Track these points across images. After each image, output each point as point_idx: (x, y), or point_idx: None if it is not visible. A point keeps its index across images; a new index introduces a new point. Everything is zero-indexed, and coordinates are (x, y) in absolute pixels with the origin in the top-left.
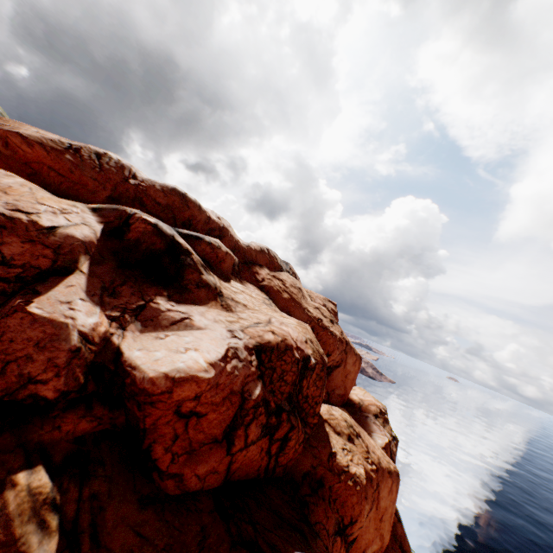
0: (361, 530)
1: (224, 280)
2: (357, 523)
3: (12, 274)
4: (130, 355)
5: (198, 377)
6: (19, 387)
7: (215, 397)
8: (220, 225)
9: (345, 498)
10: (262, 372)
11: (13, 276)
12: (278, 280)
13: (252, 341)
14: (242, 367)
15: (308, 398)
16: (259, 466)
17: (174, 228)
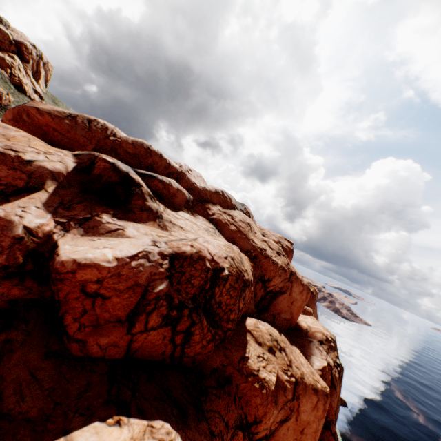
0: (278, 436)
1: (172, 209)
2: (262, 423)
3: None
4: (61, 247)
5: (100, 265)
6: None
7: (118, 284)
8: (178, 170)
9: (249, 398)
10: (171, 274)
11: None
12: (228, 215)
13: (169, 250)
14: (149, 266)
15: (221, 305)
16: (163, 351)
17: (133, 169)
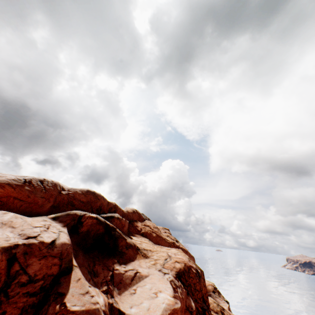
0: None
1: (130, 238)
2: None
3: (37, 287)
4: (130, 314)
5: (175, 309)
6: None
7: None
8: (114, 204)
9: None
10: (187, 290)
11: (38, 288)
12: (147, 226)
13: (173, 272)
14: (182, 291)
15: (203, 296)
16: None
17: (99, 215)
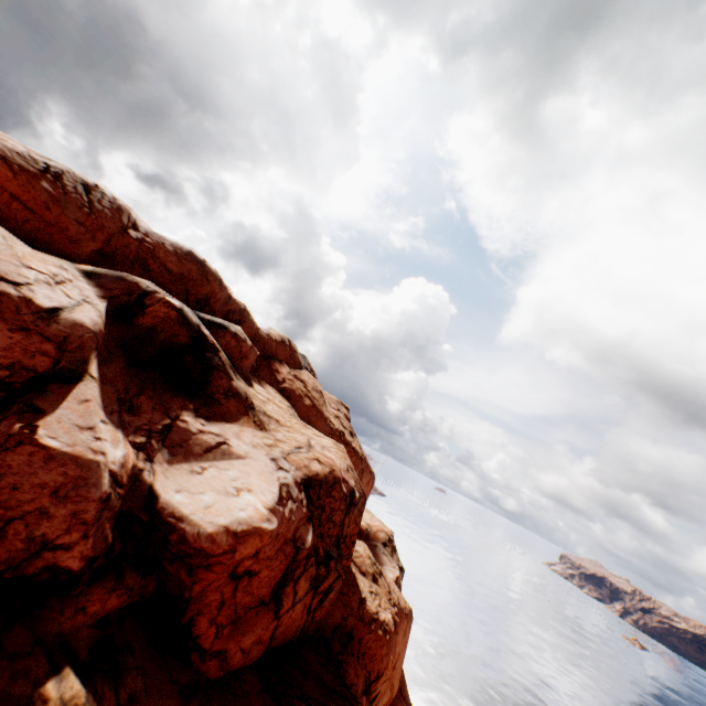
0: None
1: (247, 383)
2: (382, 676)
3: None
4: (170, 500)
5: (262, 529)
6: (28, 557)
7: (272, 550)
8: (242, 307)
9: (374, 651)
10: (311, 513)
11: None
12: (300, 381)
13: (300, 474)
14: (296, 510)
15: (346, 538)
16: (298, 626)
17: (194, 311)
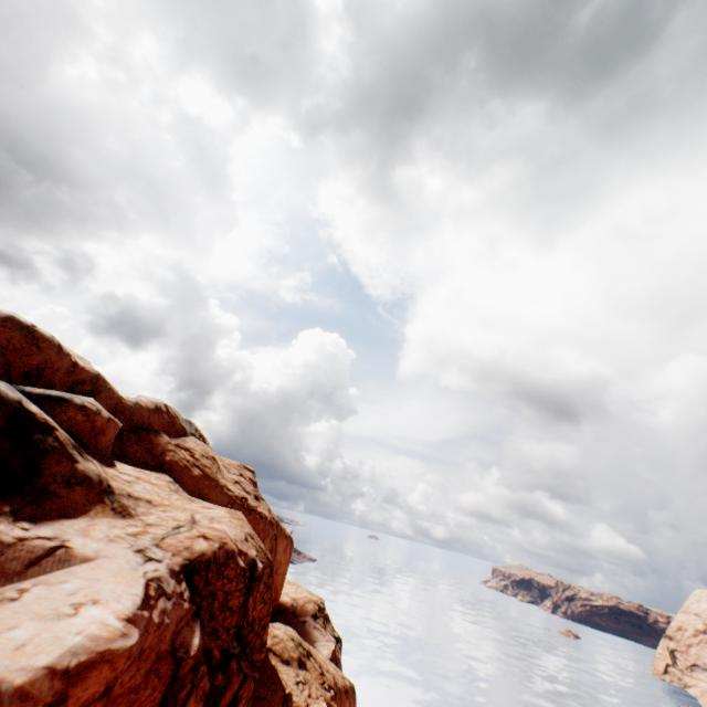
0: None
1: (106, 464)
2: None
3: None
4: None
5: (112, 651)
6: None
7: (135, 676)
8: (94, 375)
9: None
10: (198, 606)
11: None
12: (185, 450)
13: (179, 559)
14: (173, 608)
15: (254, 624)
16: None
17: (15, 386)
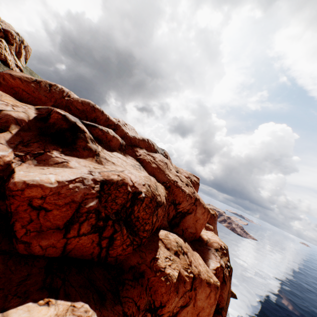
0: None
1: (108, 150)
2: (166, 307)
3: None
4: (17, 173)
5: (44, 185)
6: None
7: (58, 200)
8: (115, 123)
9: (157, 288)
10: (101, 195)
11: None
12: (151, 156)
13: (101, 178)
14: (83, 188)
15: (139, 219)
16: (92, 252)
17: (80, 120)
